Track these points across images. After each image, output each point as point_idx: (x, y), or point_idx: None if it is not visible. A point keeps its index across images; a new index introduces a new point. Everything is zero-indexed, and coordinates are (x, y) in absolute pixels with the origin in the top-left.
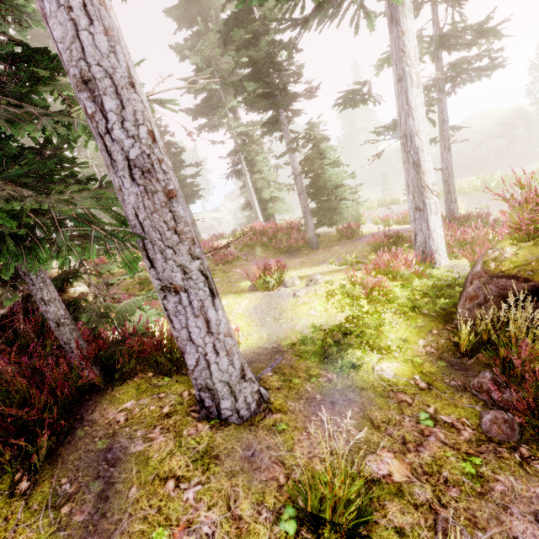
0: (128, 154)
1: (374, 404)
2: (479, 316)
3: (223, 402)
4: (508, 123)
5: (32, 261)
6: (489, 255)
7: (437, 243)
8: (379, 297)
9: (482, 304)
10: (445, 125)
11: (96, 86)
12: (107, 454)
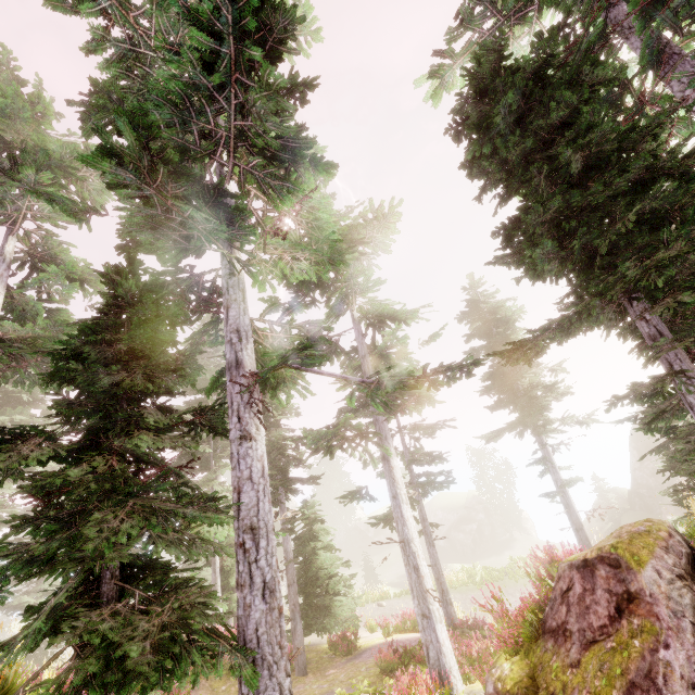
0: (266, 578)
1: None
2: None
3: None
4: (471, 506)
5: (168, 679)
6: (494, 672)
7: (449, 660)
8: None
9: None
10: (426, 522)
11: (259, 532)
12: None
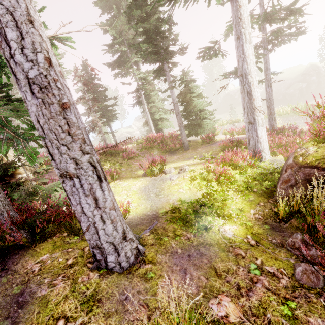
0: (27, 74)
1: (218, 257)
2: (292, 194)
3: (109, 257)
4: (306, 73)
5: None
6: (298, 152)
7: (263, 145)
8: (224, 181)
9: (294, 185)
10: (268, 71)
11: None
12: (19, 297)
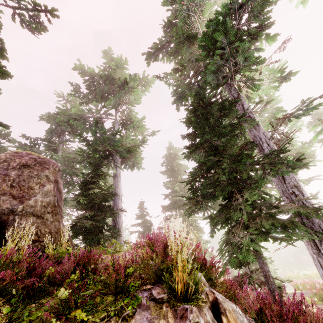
0: (313, 206)
1: None
2: None
3: None
4: None
5: (296, 236)
6: None
7: None
8: None
9: None
10: None
11: (299, 187)
12: None
